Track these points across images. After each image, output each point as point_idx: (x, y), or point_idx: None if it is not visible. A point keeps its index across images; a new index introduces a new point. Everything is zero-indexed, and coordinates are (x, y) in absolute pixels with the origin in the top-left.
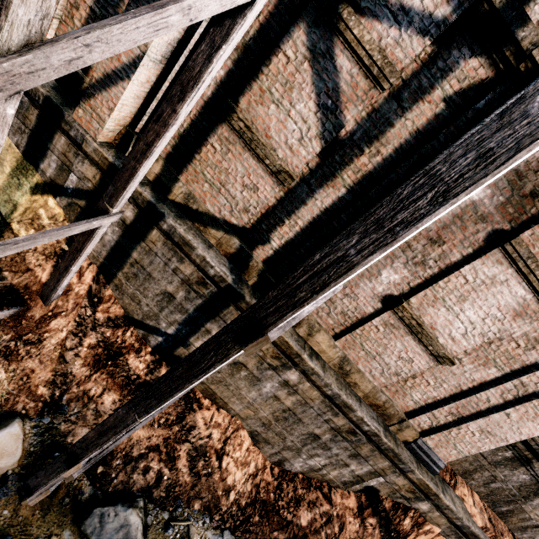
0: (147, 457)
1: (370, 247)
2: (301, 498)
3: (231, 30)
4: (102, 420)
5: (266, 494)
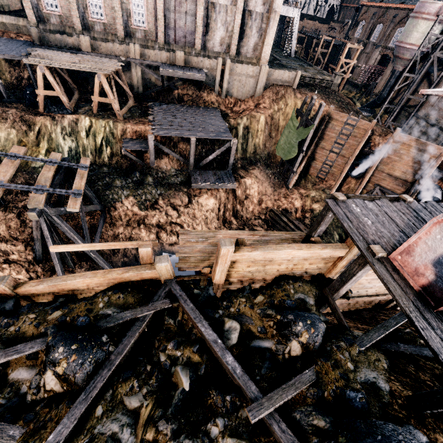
0: None
1: (411, 87)
2: None
3: (411, 82)
4: None
5: None
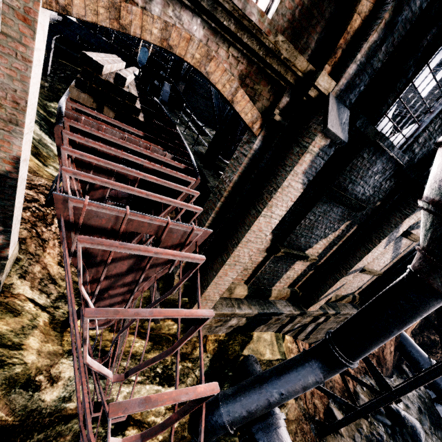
0: (346, 378)
1: None
2: None
3: None
4: (333, 382)
5: None
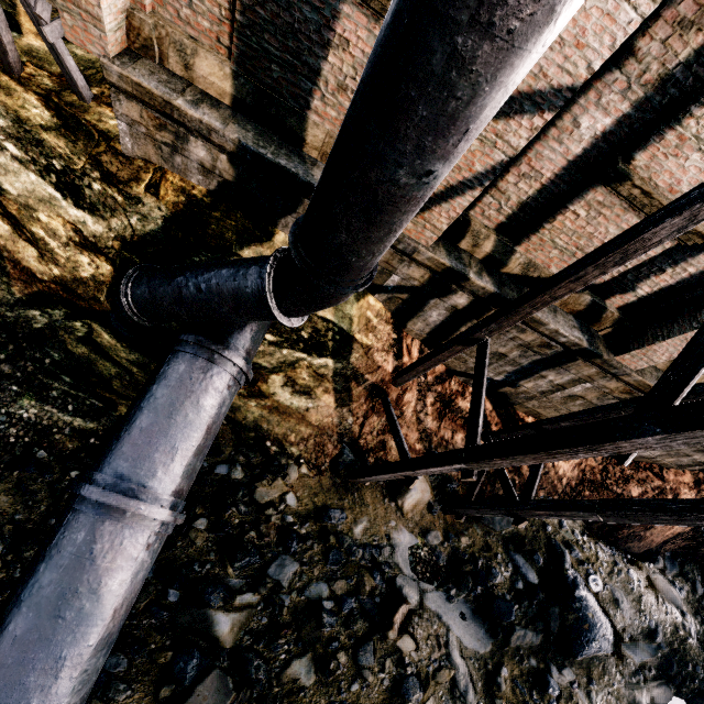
0: None
1: None
2: (629, 478)
3: None
4: None
5: (592, 476)
